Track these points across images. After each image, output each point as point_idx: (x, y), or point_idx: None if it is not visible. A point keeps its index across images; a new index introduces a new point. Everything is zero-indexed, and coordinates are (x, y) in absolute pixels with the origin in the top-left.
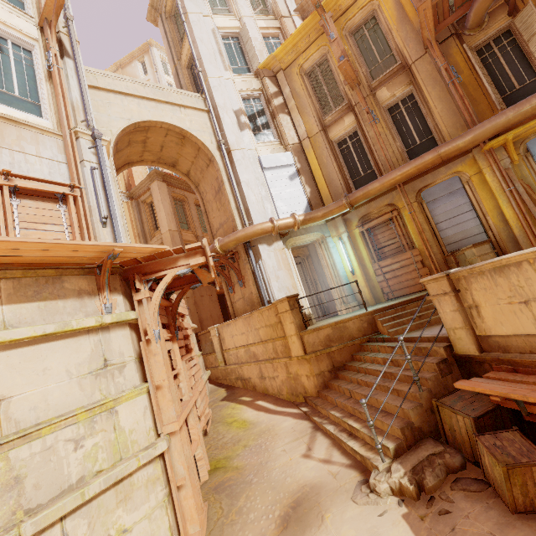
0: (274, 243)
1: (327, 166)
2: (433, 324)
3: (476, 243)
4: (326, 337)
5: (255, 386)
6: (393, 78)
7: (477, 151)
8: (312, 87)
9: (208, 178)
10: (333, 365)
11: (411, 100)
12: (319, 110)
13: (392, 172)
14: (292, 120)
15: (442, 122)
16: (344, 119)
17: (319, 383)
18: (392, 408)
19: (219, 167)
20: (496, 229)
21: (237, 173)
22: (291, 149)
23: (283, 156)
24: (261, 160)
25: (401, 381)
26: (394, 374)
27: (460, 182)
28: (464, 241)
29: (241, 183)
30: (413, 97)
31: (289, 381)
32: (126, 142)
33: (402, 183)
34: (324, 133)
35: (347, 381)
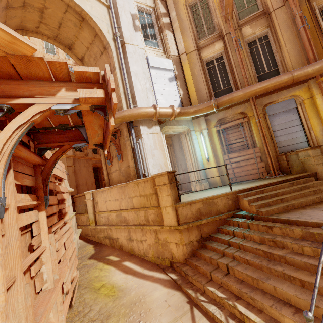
0: (153, 127)
1: (197, 77)
2: (296, 207)
3: (312, 146)
4: (197, 211)
5: (122, 246)
6: (256, 19)
7: (313, 81)
8: (192, 17)
9: (100, 65)
10: (201, 236)
11: (265, 40)
12: (196, 34)
13: (253, 85)
14: (174, 38)
15: (289, 58)
16: (215, 44)
17: (188, 251)
18: (304, 304)
19: (112, 55)
20: (316, 140)
21: (128, 63)
22: (172, 58)
23: (166, 61)
24: (149, 59)
25: (296, 267)
26: (287, 258)
27: (295, 103)
28: (291, 146)
29: (131, 72)
30: (267, 38)
31: (156, 246)
32: (19, 1)
33: (254, 98)
34: (198, 52)
35: (218, 253)
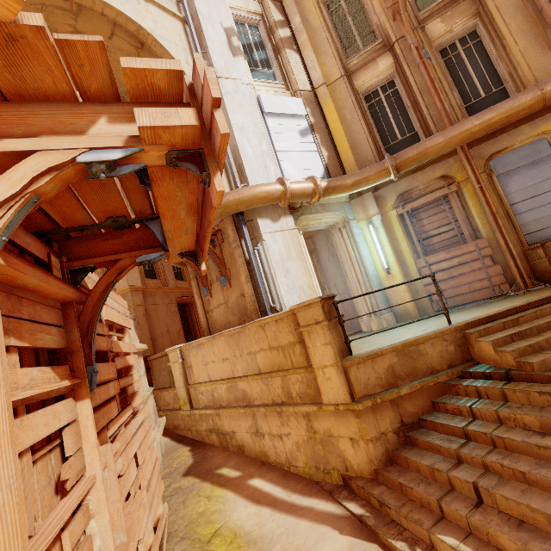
0: (281, 218)
1: (351, 123)
2: None
3: None
4: (387, 370)
5: (243, 446)
6: (451, 6)
7: None
8: (331, 21)
9: None
10: (402, 420)
11: (473, 40)
12: (341, 50)
13: (464, 120)
14: (302, 62)
15: (525, 64)
16: (378, 61)
17: (378, 454)
18: None
19: None
20: None
21: (226, 111)
22: (302, 96)
23: (292, 102)
24: (262, 100)
25: None
26: None
27: (549, 147)
28: None
29: (232, 126)
30: (476, 35)
31: (311, 445)
32: None
33: (465, 146)
34: (348, 80)
35: (446, 457)
